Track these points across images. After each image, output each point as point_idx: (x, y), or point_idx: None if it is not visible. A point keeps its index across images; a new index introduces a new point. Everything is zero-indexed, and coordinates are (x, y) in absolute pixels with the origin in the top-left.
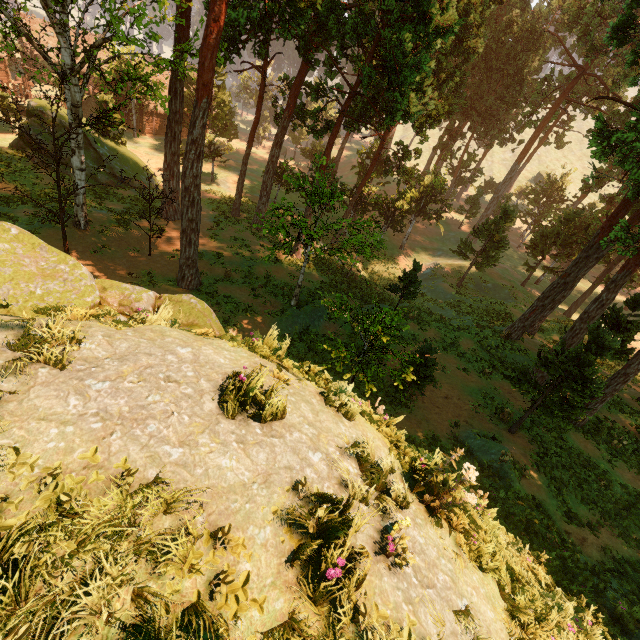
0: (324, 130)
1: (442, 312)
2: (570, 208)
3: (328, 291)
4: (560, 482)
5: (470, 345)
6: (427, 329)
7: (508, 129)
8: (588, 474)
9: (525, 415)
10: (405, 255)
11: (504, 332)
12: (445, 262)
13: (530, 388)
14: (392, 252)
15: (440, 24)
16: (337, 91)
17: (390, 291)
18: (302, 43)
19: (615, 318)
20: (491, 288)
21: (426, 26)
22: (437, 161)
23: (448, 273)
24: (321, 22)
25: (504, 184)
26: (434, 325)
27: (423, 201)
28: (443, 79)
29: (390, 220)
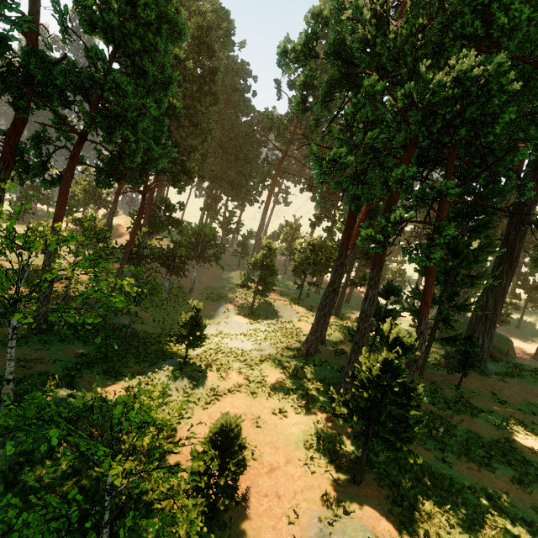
0: (58, 180)
1: (242, 345)
2: (309, 237)
3: (90, 365)
4: (436, 537)
5: (277, 376)
6: (228, 374)
7: (251, 192)
8: (444, 496)
9: (364, 454)
10: (196, 298)
11: (302, 349)
12: (234, 296)
13: (359, 421)
14: (182, 297)
15: (159, 79)
16: (66, 140)
17: (173, 342)
18: (2, 86)
19: (379, 310)
20: (277, 309)
21: (146, 79)
22: (206, 218)
23: (239, 305)
24: (29, 72)
25: (261, 228)
26: (235, 365)
27: (200, 247)
28: (189, 150)
29: (172, 268)
